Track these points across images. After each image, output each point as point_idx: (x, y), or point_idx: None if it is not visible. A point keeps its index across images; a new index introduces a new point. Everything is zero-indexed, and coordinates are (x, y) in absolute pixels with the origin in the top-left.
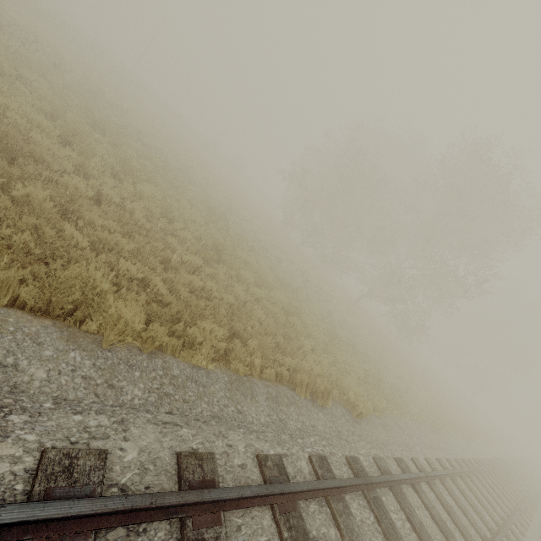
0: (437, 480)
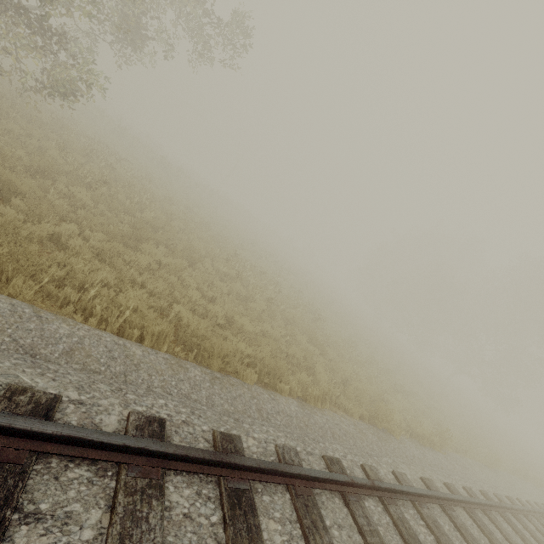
0: None
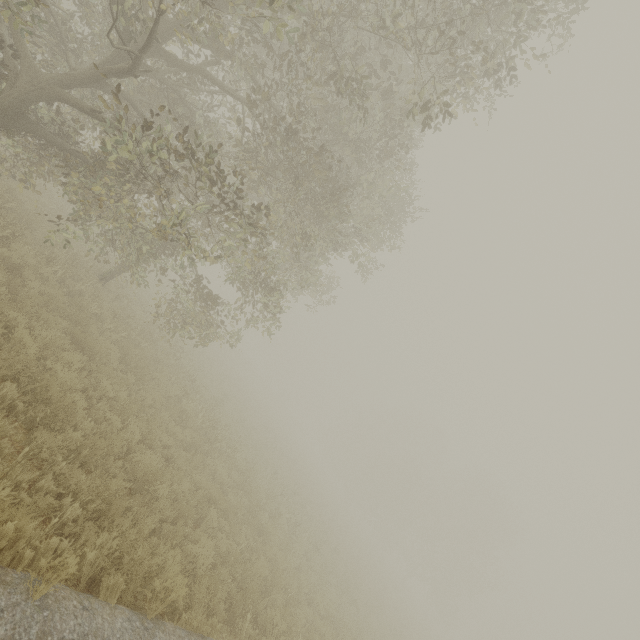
0: None
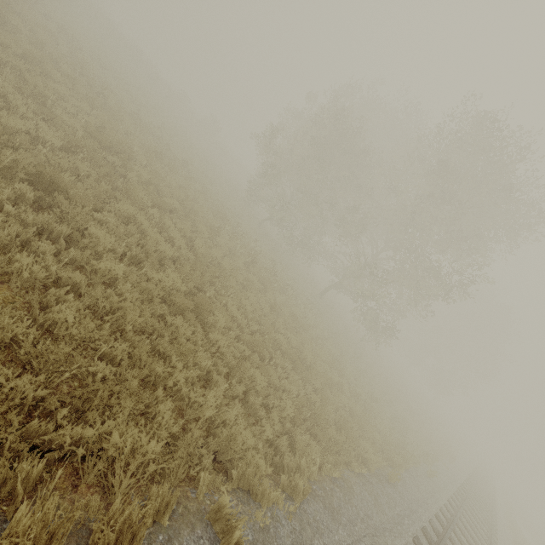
0: None
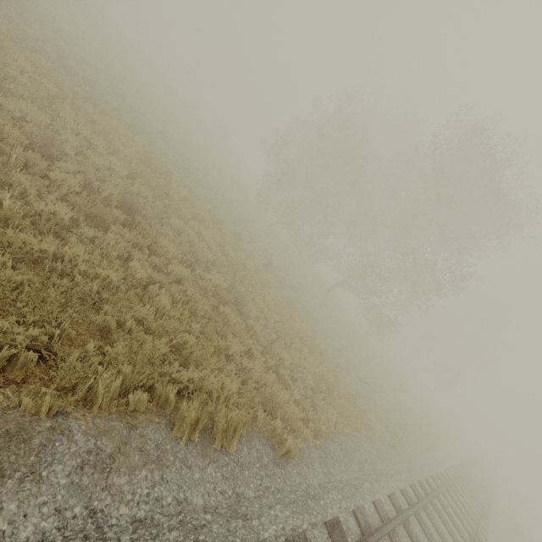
0: (384, 535)
